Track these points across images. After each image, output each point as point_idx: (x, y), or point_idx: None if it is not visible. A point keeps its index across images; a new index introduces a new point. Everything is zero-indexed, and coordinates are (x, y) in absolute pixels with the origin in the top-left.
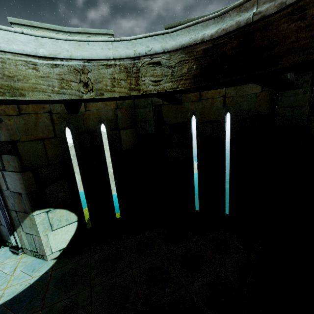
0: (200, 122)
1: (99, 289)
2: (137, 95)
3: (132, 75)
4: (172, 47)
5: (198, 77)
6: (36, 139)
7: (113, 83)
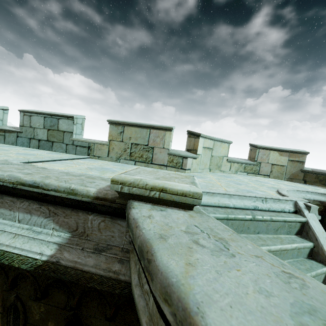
0: None
1: None
2: None
3: None
4: (317, 200)
5: (323, 212)
6: None
7: None
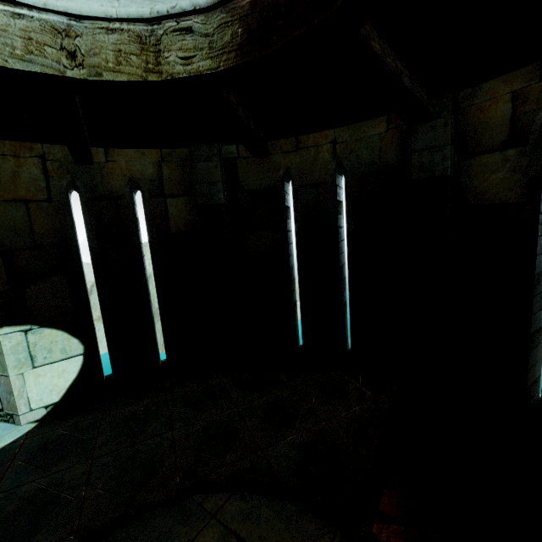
0: (299, 187)
1: (108, 461)
2: (158, 81)
3: (150, 48)
4: (207, 2)
5: (246, 47)
6: (13, 199)
7: (118, 59)
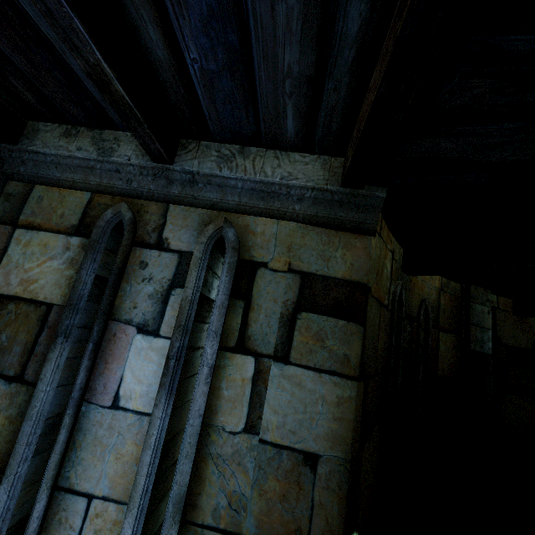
0: None
1: None
2: None
3: None
4: None
5: None
6: (378, 298)
7: None
